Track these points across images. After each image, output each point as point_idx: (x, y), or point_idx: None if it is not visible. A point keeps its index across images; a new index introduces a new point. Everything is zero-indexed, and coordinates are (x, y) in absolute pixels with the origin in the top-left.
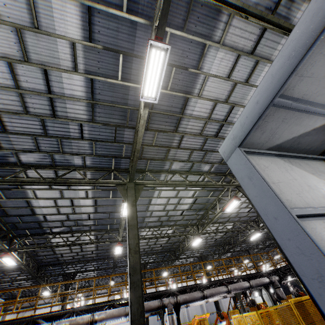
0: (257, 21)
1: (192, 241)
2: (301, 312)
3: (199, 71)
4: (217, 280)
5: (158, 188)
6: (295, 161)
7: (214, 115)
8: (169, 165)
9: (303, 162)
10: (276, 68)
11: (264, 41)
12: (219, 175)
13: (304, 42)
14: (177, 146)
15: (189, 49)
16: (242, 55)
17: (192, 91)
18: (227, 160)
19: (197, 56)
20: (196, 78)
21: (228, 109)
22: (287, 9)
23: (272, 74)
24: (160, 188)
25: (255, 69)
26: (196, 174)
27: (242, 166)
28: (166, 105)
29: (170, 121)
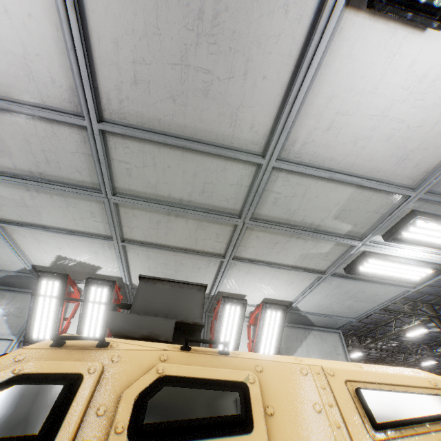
0: None
1: None
2: None
3: None
4: None
5: None
6: (6, 294)
7: None
8: None
9: (14, 295)
10: None
11: None
12: None
13: None
14: None
15: None
16: None
17: None
18: None
19: None
20: None
21: None
22: None
23: None
24: None
25: None
26: None
27: None
28: None
29: None
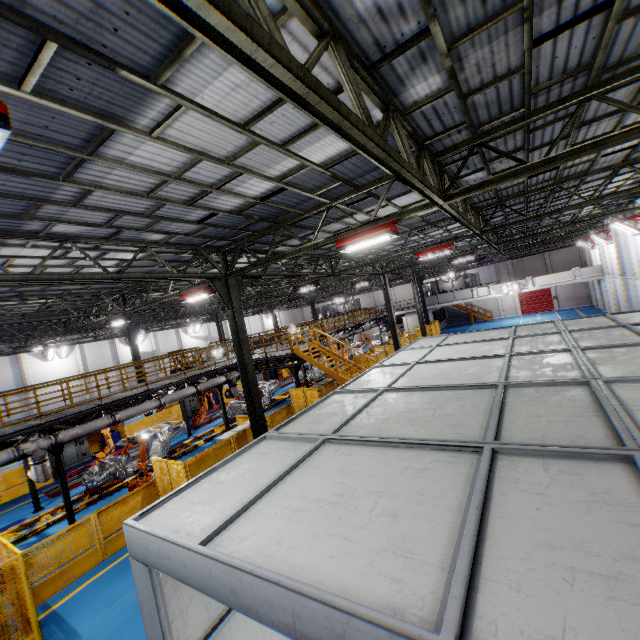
0: (343, 76)
1: (109, 319)
2: (240, 443)
3: (159, 88)
4: (146, 392)
5: (5, 253)
6: None
7: (190, 173)
8: (42, 225)
9: None
10: (217, 574)
11: (344, 97)
12: (184, 249)
13: (248, 605)
14: (72, 202)
15: (128, 13)
16: (290, 102)
17: (131, 117)
18: (131, 555)
19: (157, 47)
20: (147, 96)
21: (229, 173)
22: (410, 66)
23: (211, 571)
24: (11, 254)
25: (308, 135)
26: (129, 246)
27: (147, 593)
28: (19, 118)
29: (41, 154)
